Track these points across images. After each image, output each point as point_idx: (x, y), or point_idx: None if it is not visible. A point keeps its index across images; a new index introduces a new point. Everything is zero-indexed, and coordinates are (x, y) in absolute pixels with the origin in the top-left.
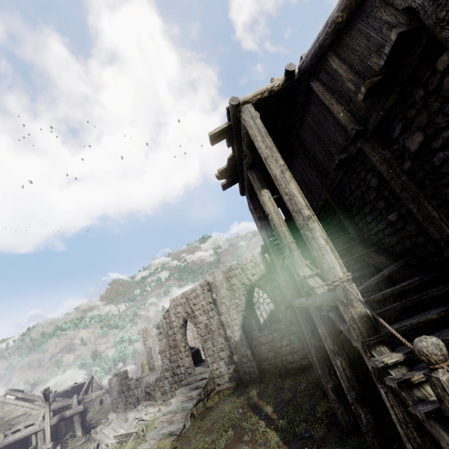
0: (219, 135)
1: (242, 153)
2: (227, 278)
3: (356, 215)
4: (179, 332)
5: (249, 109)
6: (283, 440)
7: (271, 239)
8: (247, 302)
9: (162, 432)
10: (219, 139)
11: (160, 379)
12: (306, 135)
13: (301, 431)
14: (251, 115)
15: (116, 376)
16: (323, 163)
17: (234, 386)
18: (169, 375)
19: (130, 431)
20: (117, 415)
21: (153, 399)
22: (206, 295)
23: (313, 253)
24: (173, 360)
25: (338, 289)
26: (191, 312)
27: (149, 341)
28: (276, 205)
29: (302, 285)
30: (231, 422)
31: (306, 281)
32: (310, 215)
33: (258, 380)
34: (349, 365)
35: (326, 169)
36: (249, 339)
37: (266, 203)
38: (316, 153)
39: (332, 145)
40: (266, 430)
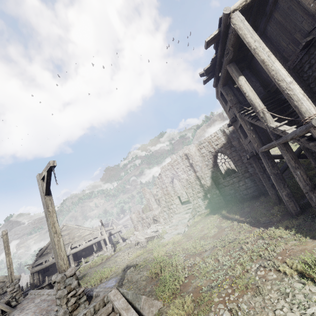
0: (212, 40)
1: (223, 53)
2: (198, 150)
3: (311, 82)
4: (169, 185)
5: (238, 15)
6: (252, 226)
7: (242, 112)
8: (213, 163)
9: (173, 233)
10: (211, 43)
11: (161, 212)
12: (272, 29)
13: (263, 220)
14: (240, 19)
15: (134, 213)
16: (286, 49)
17: (209, 211)
18: (166, 210)
19: (153, 235)
20: (139, 232)
21: (159, 222)
22: (185, 162)
23: (294, 104)
24: (168, 201)
25: (313, 120)
26: (176, 173)
27: (147, 195)
28: (250, 86)
29: (273, 133)
30: (214, 225)
31: (278, 129)
32: (291, 80)
33: (224, 206)
34: (305, 173)
35: (288, 53)
36: (216, 184)
37: (243, 86)
38: (280, 43)
39: (298, 32)
40: (238, 224)
